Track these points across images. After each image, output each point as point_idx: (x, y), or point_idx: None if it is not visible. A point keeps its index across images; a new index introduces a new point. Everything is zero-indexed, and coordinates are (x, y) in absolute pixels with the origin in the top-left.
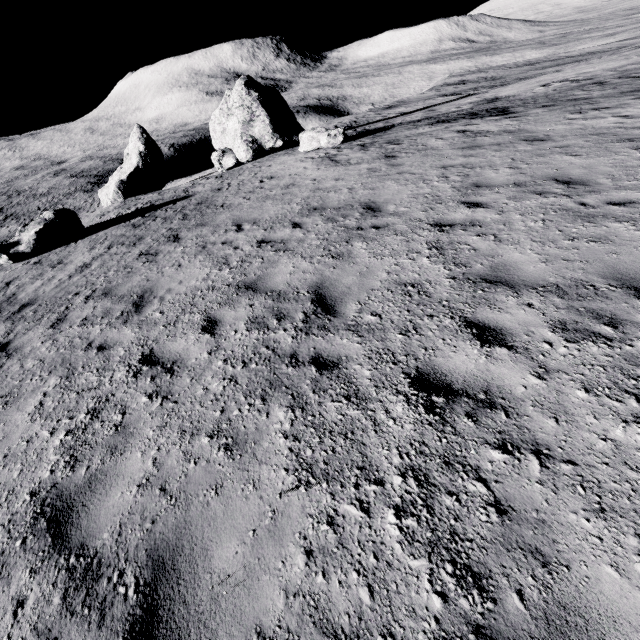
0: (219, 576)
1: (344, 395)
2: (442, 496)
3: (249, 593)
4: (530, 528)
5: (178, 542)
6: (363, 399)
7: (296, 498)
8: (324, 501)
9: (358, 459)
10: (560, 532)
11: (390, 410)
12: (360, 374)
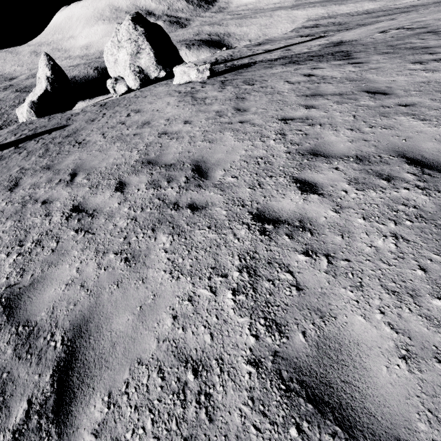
0: None
1: None
2: None
3: None
4: None
5: None
6: None
7: None
8: None
9: None
10: None
11: None
12: None
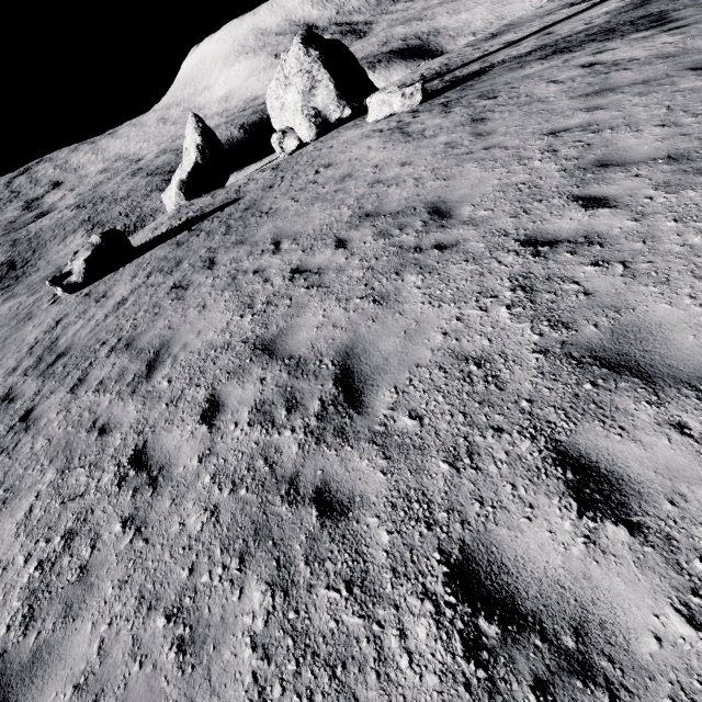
0: None
1: (345, 578)
2: None
3: None
4: None
5: None
6: (370, 594)
7: None
8: None
9: None
10: None
11: (407, 631)
12: (375, 538)
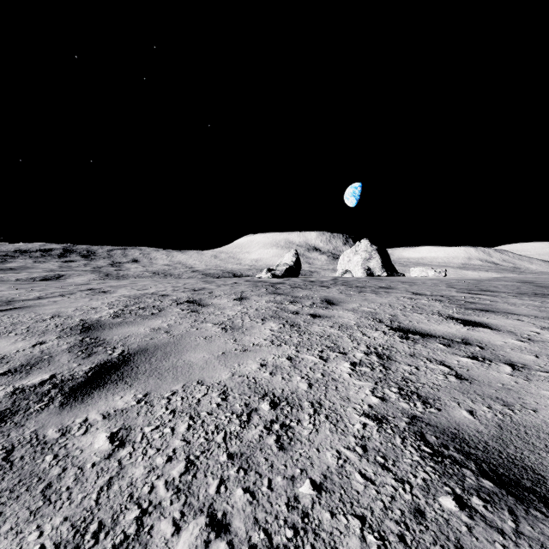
0: None
1: None
2: None
3: None
4: None
5: None
6: None
7: None
8: None
9: None
10: None
11: None
12: None
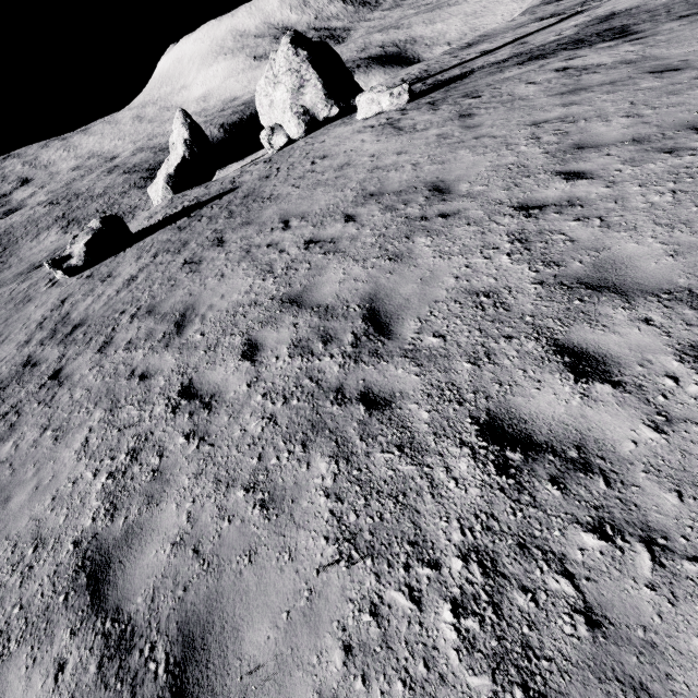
0: (249, 664)
1: (396, 444)
2: (513, 592)
3: (280, 691)
4: (633, 652)
5: (209, 617)
6: (419, 450)
7: (336, 576)
8: (367, 583)
9: (410, 531)
10: (677, 664)
11: (451, 467)
12: (416, 416)
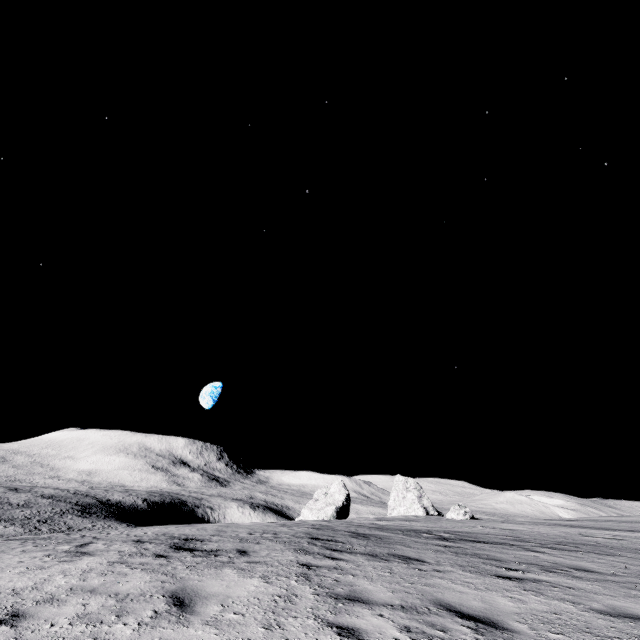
0: None
1: None
2: None
3: None
4: None
5: None
6: None
7: None
8: None
9: None
10: None
11: None
12: None
